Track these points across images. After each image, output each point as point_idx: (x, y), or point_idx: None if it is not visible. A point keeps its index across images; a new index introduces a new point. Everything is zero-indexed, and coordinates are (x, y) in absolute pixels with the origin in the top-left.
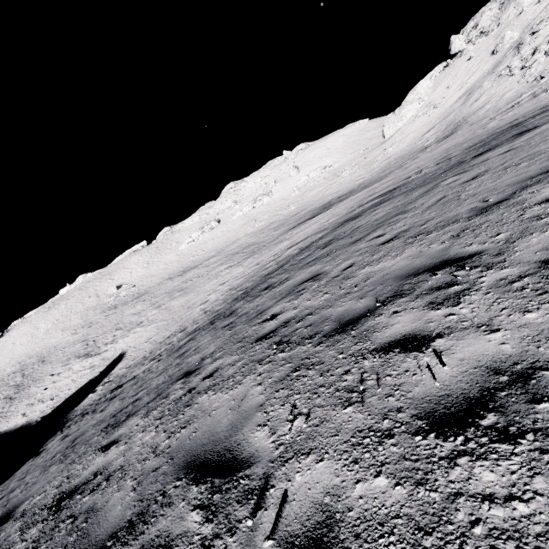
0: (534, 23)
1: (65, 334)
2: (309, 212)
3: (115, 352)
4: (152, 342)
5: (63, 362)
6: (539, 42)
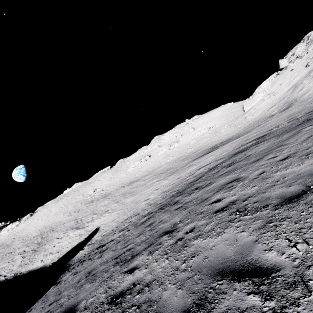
0: None
1: (65, 216)
2: (203, 151)
3: (93, 227)
4: (116, 222)
5: (64, 231)
6: None
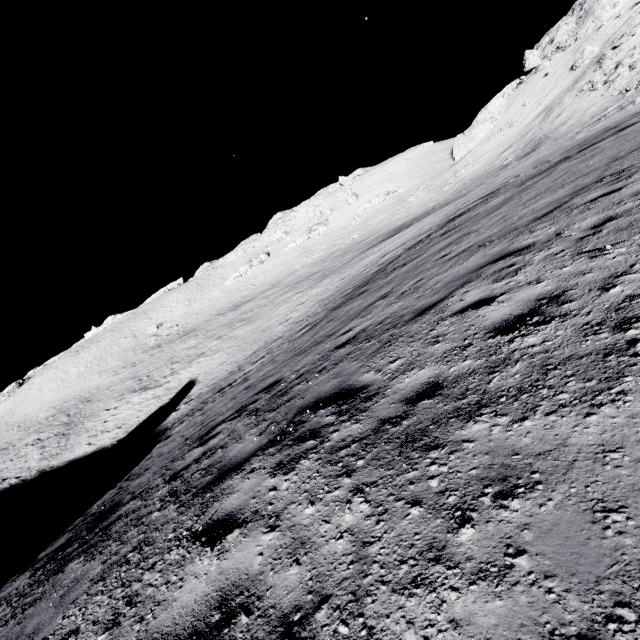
0: (615, 38)
1: (104, 376)
2: (379, 236)
3: (181, 382)
4: (230, 363)
5: (117, 398)
6: (621, 56)
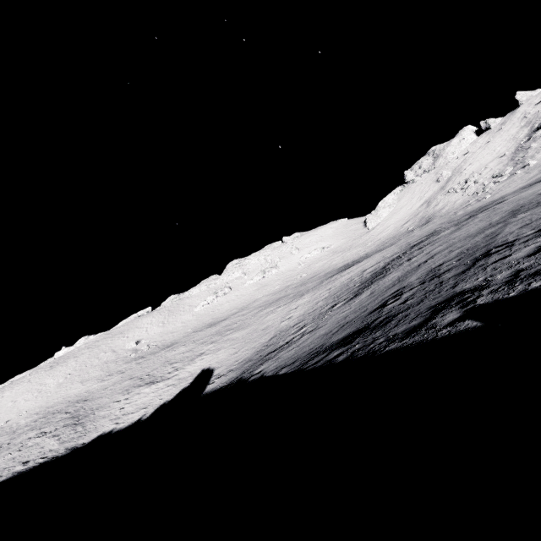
0: (459, 168)
1: (88, 384)
2: (329, 272)
3: (192, 372)
4: (246, 350)
5: (122, 392)
6: (466, 177)
